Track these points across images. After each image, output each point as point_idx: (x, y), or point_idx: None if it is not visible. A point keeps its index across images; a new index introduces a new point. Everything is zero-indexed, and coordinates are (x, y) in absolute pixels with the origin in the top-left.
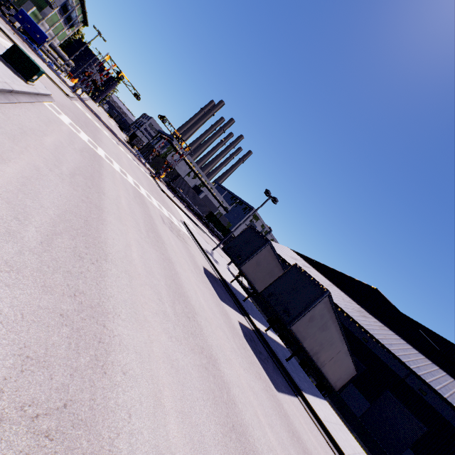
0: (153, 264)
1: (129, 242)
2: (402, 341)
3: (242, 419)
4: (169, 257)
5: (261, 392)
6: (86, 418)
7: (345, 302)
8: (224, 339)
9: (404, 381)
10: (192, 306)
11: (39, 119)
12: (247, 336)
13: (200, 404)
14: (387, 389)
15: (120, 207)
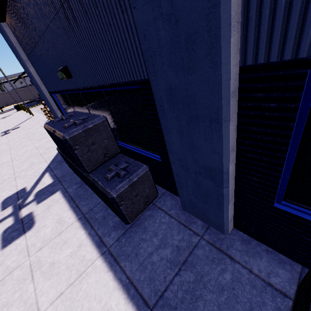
0: None
1: None
2: None
3: None
4: None
5: None
6: None
7: None
8: None
9: None
10: None
11: None
12: None
13: None
14: None
15: None
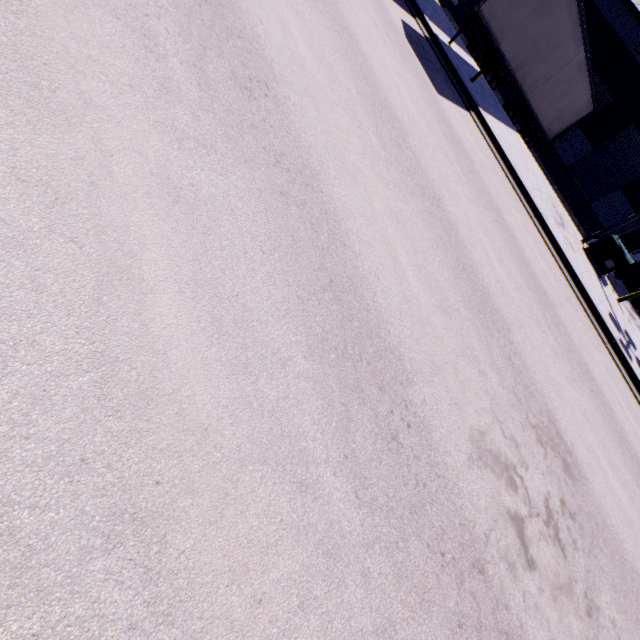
0: None
1: None
2: None
3: (377, 81)
4: None
5: (413, 83)
6: (228, 7)
7: None
8: (369, 25)
9: None
10: None
11: None
12: (411, 39)
13: (330, 51)
14: (630, 126)
15: None
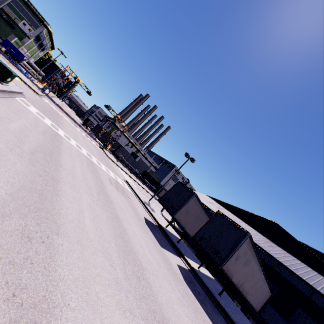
0: (104, 226)
1: (81, 208)
2: (303, 265)
3: None
4: (117, 214)
5: None
6: None
7: (255, 235)
8: (170, 291)
9: (310, 299)
10: (140, 261)
11: (8, 109)
12: (186, 279)
13: None
14: (298, 307)
15: (75, 176)
